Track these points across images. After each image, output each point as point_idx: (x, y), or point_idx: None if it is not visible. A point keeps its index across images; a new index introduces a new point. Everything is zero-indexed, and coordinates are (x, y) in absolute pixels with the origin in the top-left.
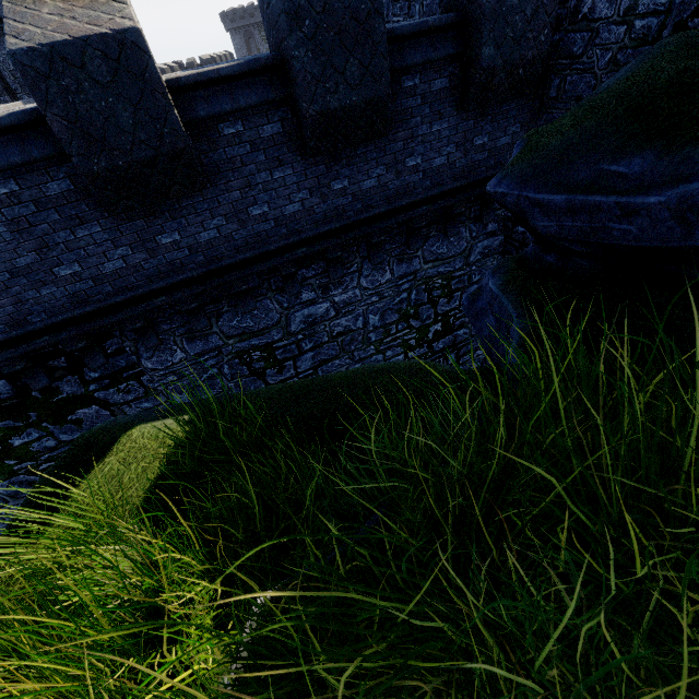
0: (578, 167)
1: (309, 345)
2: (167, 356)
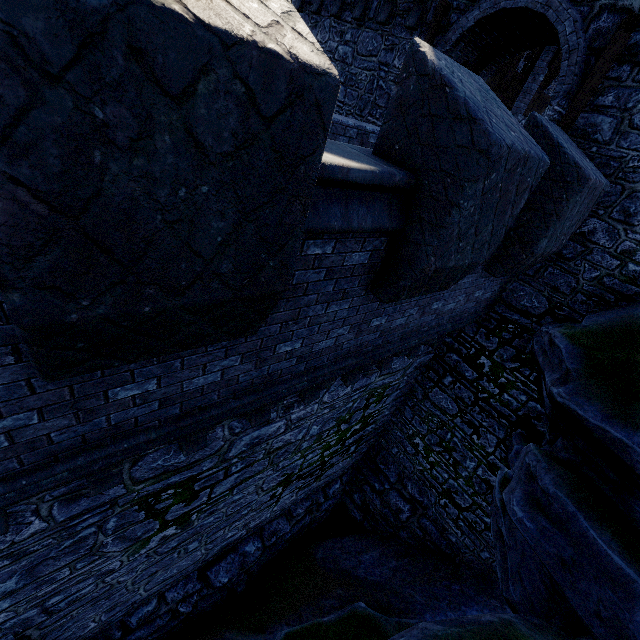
0: None
1: (239, 466)
2: (6, 535)
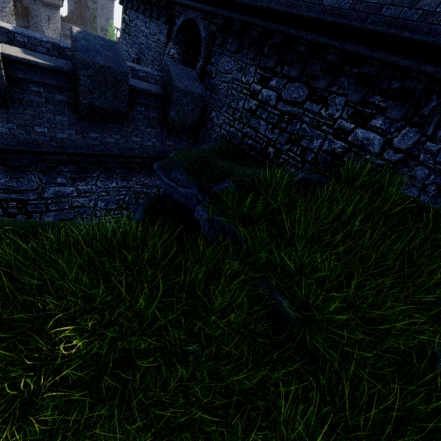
0: (173, 172)
1: (54, 208)
2: None
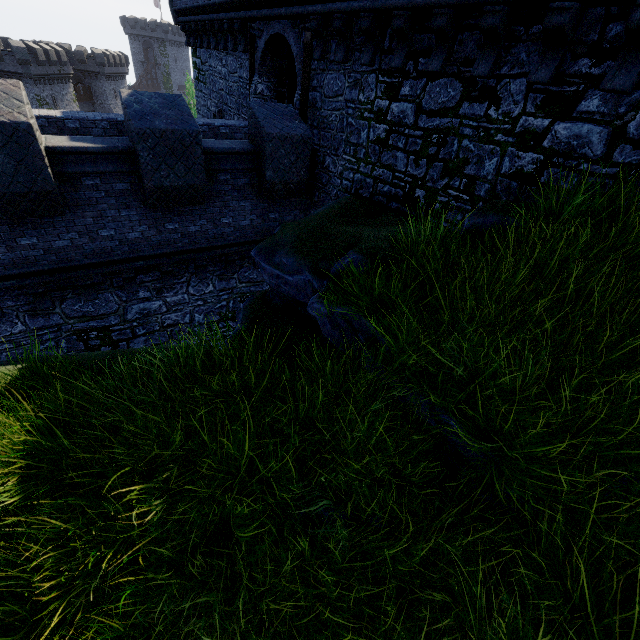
0: (277, 255)
1: (143, 331)
2: (7, 327)
